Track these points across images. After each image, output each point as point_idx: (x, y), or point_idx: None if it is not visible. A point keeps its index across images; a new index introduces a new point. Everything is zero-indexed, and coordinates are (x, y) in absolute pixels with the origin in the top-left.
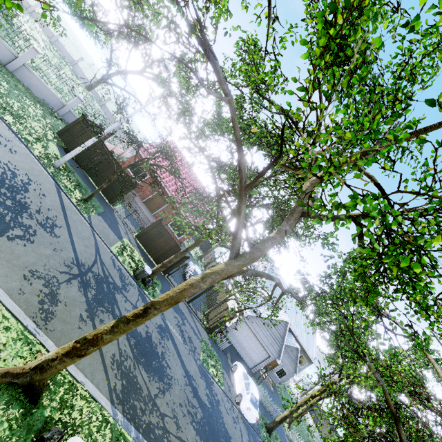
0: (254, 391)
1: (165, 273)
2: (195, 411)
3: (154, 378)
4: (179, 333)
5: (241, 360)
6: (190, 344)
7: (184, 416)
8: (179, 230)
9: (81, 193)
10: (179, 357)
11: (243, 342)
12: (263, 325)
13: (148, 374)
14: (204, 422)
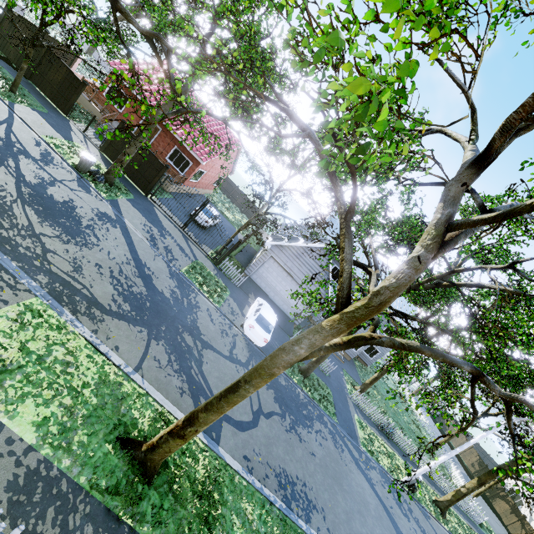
0: (267, 315)
1: (146, 193)
2: (130, 284)
3: (53, 227)
4: (147, 237)
5: (274, 306)
6: (167, 253)
7: (99, 273)
8: (180, 163)
9: (9, 86)
10: (129, 246)
11: (275, 285)
12: (296, 258)
13: (41, 219)
14: (145, 298)
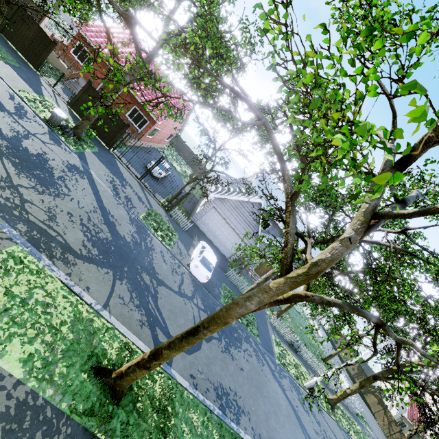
0: (209, 256)
1: (108, 146)
2: (97, 230)
3: (29, 178)
4: (110, 188)
5: (213, 247)
6: (127, 202)
7: (71, 221)
8: (139, 121)
9: None
10: (95, 195)
11: (215, 230)
12: (234, 210)
13: (18, 170)
14: (110, 243)
